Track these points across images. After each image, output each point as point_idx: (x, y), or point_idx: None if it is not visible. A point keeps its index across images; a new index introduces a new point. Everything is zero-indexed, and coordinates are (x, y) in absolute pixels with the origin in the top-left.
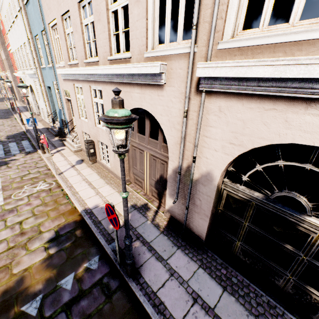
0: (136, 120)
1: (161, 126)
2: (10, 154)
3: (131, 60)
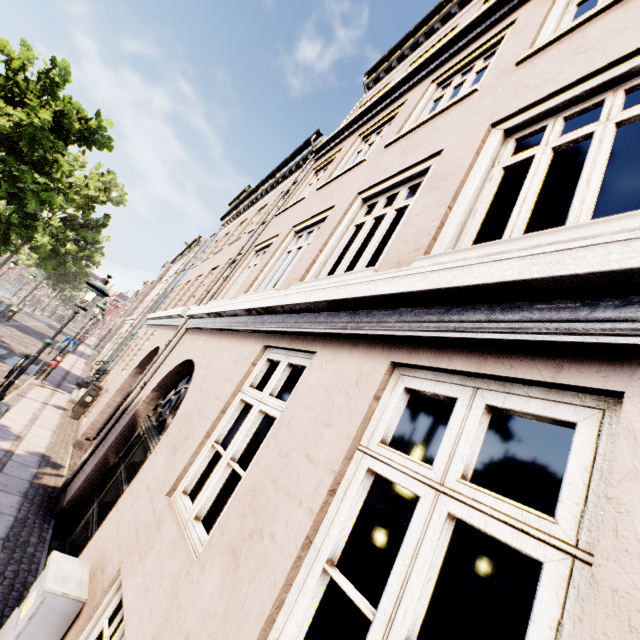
0: None
1: None
2: (3, 359)
3: None
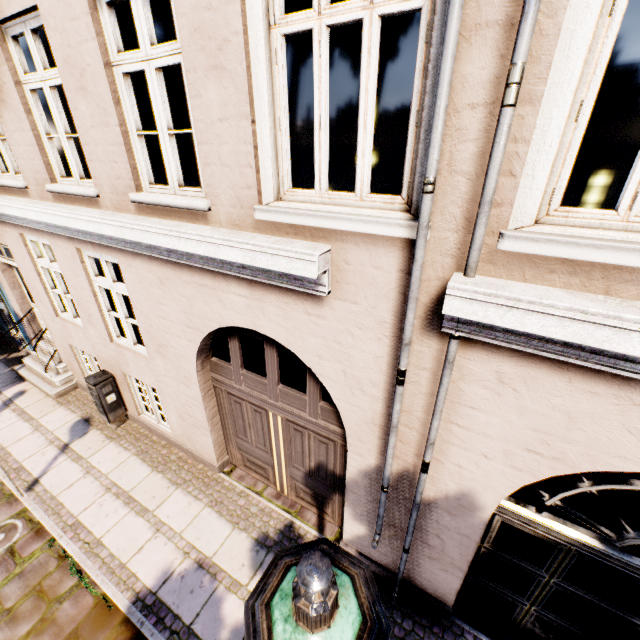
0: (235, 343)
1: (320, 380)
2: None
3: (210, 215)
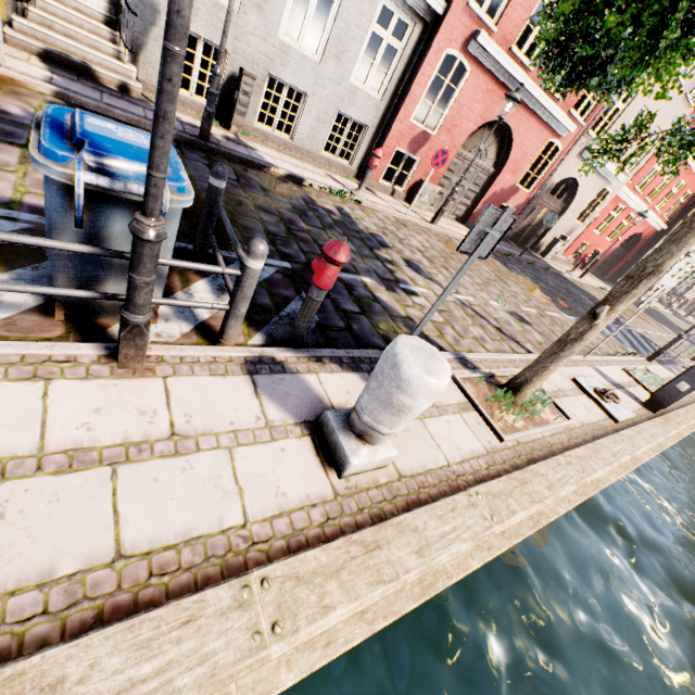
0: None
1: None
2: None
3: None
